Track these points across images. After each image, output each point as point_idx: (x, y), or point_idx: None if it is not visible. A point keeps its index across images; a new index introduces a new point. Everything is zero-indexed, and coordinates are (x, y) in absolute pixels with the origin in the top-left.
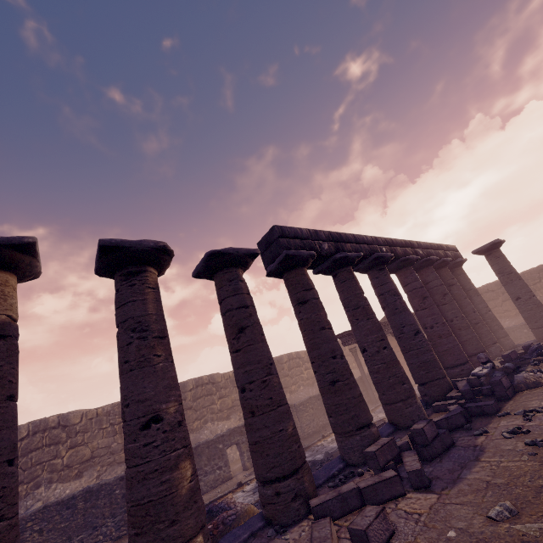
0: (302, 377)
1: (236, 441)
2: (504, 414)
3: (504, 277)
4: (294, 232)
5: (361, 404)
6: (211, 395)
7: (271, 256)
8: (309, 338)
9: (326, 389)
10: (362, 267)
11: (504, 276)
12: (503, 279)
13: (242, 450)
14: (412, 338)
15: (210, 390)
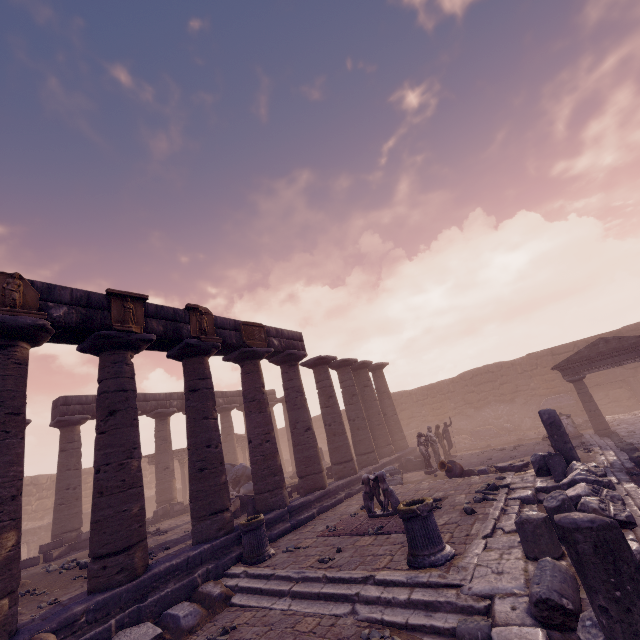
0: (144, 480)
1: (26, 540)
2: (147, 527)
3: (286, 423)
4: (79, 399)
5: (73, 518)
6: (29, 496)
7: (55, 415)
8: (58, 475)
9: (55, 509)
10: (150, 416)
11: (286, 422)
12: (286, 424)
13: (30, 548)
14: (161, 472)
15: (30, 491)
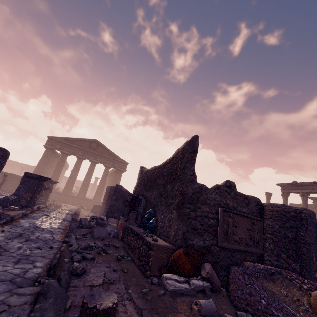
0: None
1: None
2: None
3: None
4: None
5: None
6: None
7: None
8: None
9: None
10: None
11: None
12: None
13: None
14: None
15: None
